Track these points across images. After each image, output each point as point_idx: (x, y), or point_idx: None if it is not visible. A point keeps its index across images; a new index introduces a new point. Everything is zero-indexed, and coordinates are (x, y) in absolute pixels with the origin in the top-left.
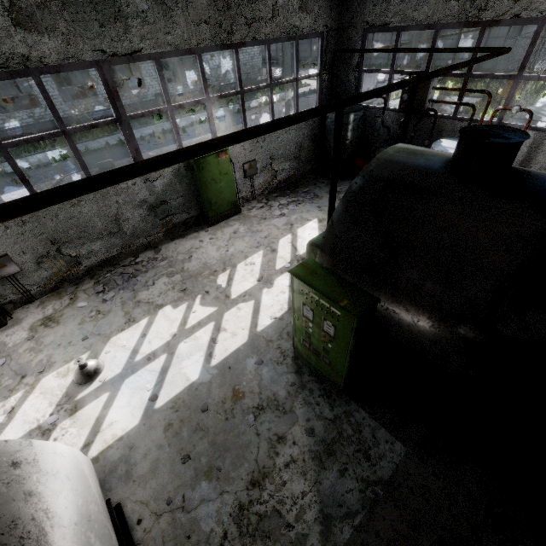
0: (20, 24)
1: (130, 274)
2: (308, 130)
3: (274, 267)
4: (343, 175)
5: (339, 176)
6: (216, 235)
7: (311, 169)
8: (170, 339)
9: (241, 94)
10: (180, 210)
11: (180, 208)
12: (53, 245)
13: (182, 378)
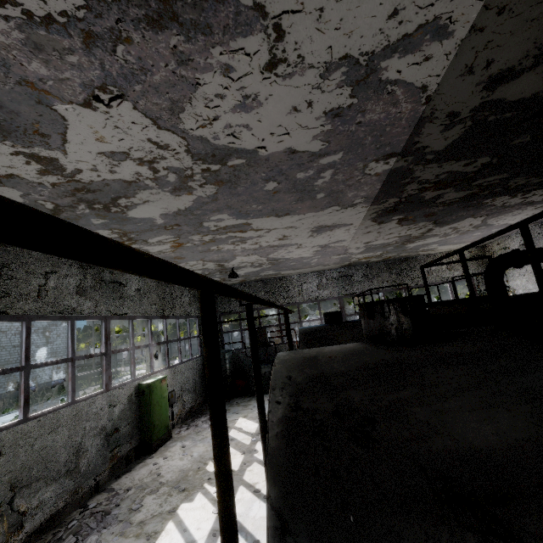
0: (79, 293)
1: (101, 512)
2: (198, 369)
3: (245, 444)
4: (231, 395)
5: (228, 397)
6: (167, 455)
7: (202, 400)
8: (216, 514)
9: (167, 343)
10: (126, 439)
11: (126, 437)
12: (10, 491)
13: (262, 520)
